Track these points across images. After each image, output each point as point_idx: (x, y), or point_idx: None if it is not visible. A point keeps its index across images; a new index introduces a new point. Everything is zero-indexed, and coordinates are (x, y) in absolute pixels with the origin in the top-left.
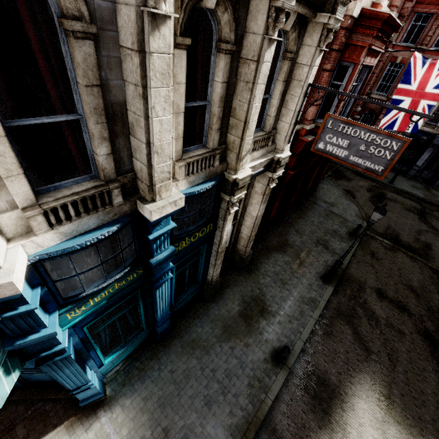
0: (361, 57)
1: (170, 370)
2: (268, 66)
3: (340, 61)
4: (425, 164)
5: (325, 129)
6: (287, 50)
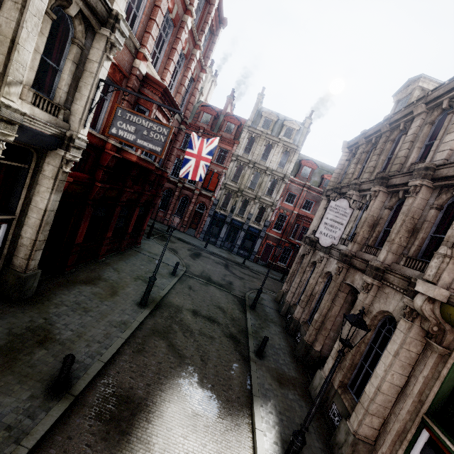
0: (153, 107)
1: None
2: (42, 6)
3: (138, 104)
4: (225, 237)
5: (116, 117)
6: (76, 38)
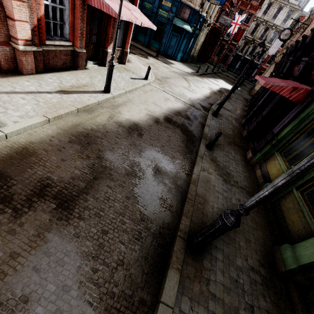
0: (226, 8)
1: (187, 65)
2: None
3: (222, 8)
4: (238, 68)
5: (220, 17)
6: None
